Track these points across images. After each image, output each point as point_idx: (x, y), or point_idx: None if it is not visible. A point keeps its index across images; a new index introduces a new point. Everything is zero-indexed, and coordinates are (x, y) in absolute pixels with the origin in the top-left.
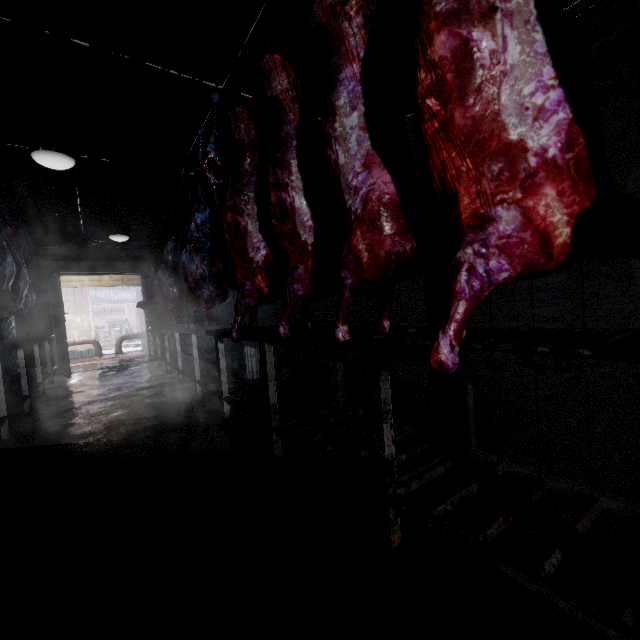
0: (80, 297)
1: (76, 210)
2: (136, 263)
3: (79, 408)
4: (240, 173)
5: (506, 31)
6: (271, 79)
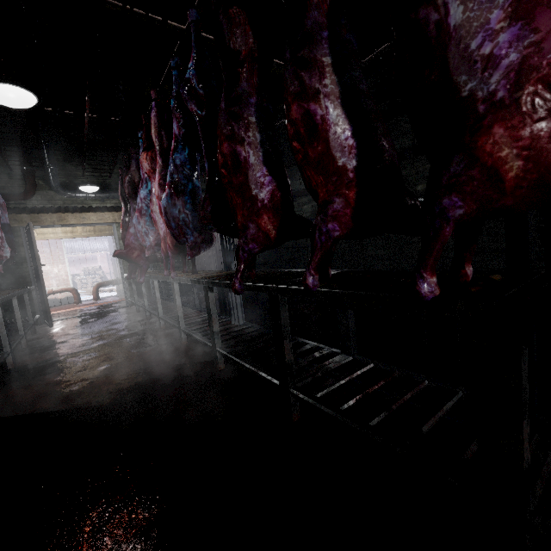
0: (55, 248)
1: (44, 163)
2: (107, 214)
3: (63, 361)
4: (236, 93)
5: None
6: None
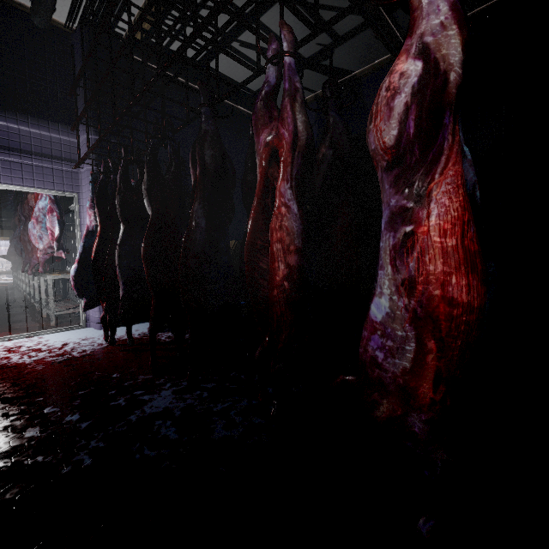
0: None
1: None
2: (6, 230)
3: None
4: (26, 224)
5: None
6: (26, 210)
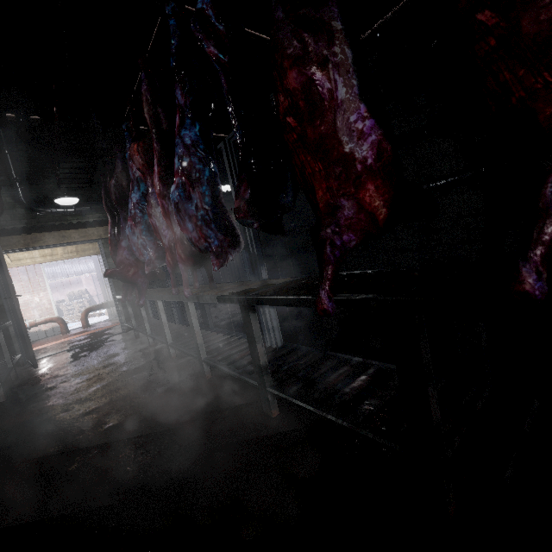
0: (34, 275)
1: (10, 176)
2: (91, 229)
3: (53, 420)
4: None
5: None
6: None
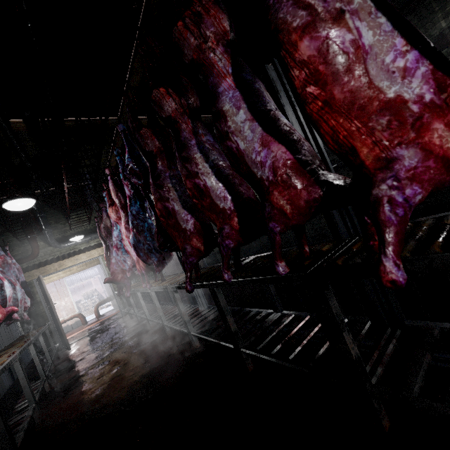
0: (60, 286)
1: (42, 229)
2: (93, 251)
3: (85, 374)
4: (156, 173)
5: (356, 21)
6: (162, 105)
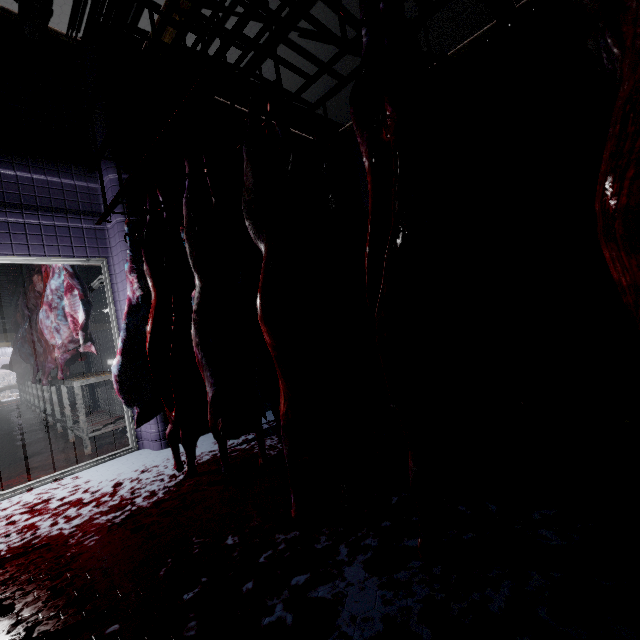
0: None
1: None
2: (6, 334)
3: None
4: (32, 319)
5: None
6: (31, 299)
